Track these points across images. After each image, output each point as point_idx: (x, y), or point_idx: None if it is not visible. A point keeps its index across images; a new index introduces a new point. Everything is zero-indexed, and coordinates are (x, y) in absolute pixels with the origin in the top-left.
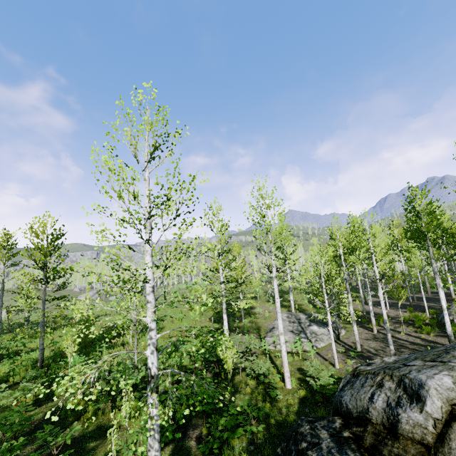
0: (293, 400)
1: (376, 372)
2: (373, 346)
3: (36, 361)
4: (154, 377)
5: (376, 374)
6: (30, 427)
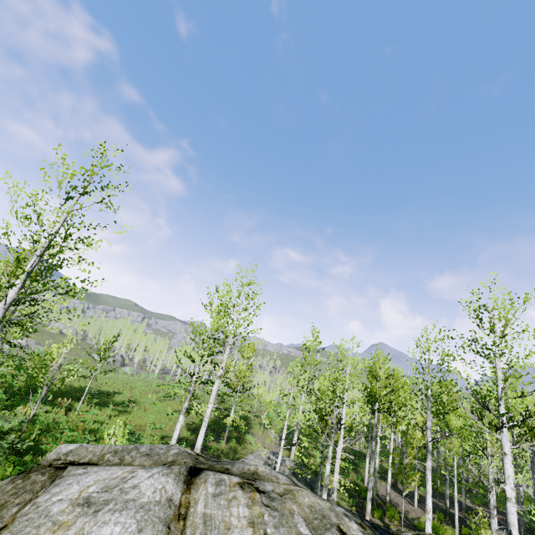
0: None
1: None
2: None
3: None
4: None
5: None
6: None
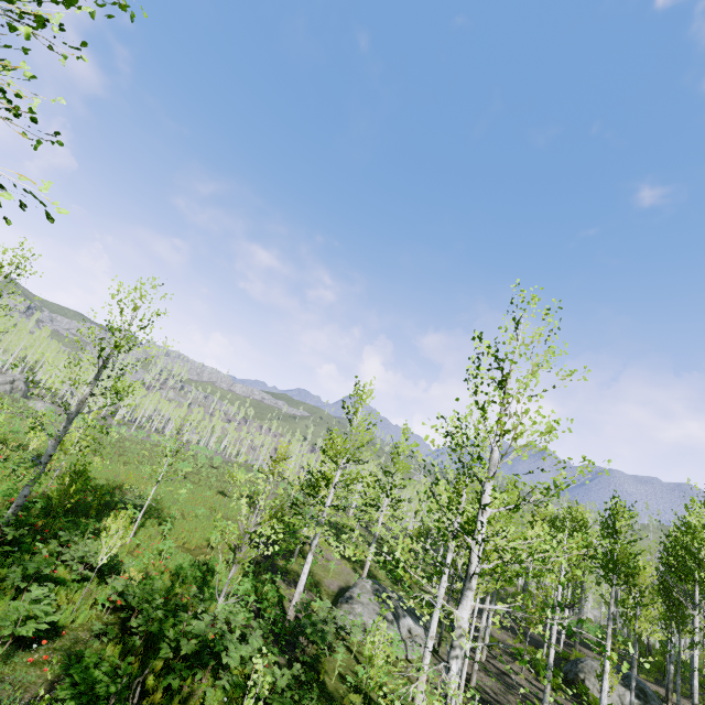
0: None
1: None
2: (489, 684)
3: None
4: None
5: None
6: None
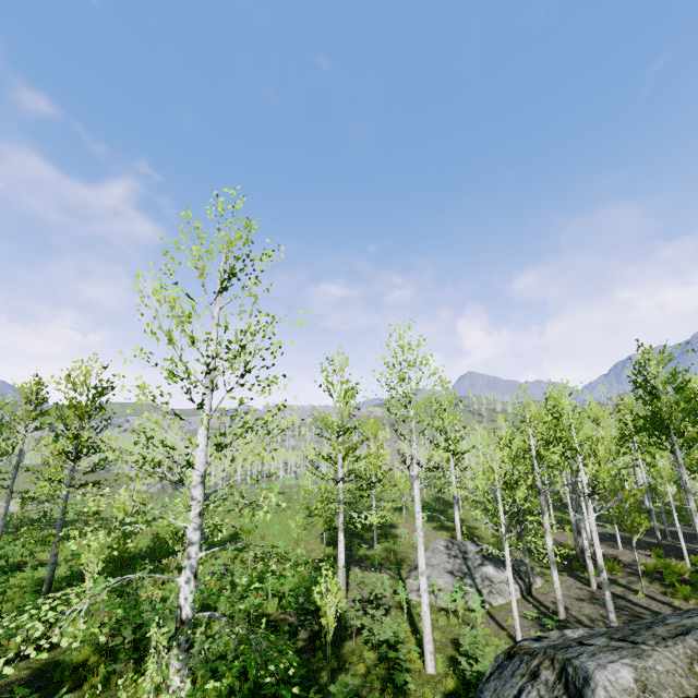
0: (433, 695)
1: (535, 651)
2: (588, 613)
3: (43, 582)
4: (186, 623)
5: (534, 655)
6: (1, 689)
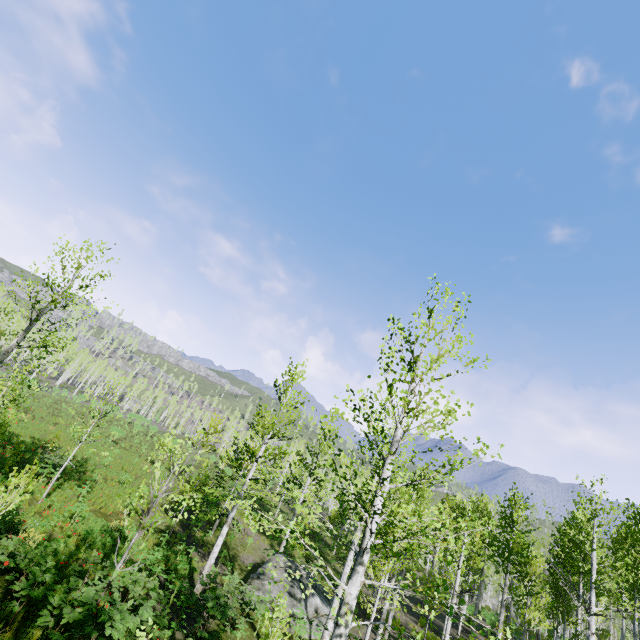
0: None
1: None
2: None
3: None
4: None
5: None
6: None
